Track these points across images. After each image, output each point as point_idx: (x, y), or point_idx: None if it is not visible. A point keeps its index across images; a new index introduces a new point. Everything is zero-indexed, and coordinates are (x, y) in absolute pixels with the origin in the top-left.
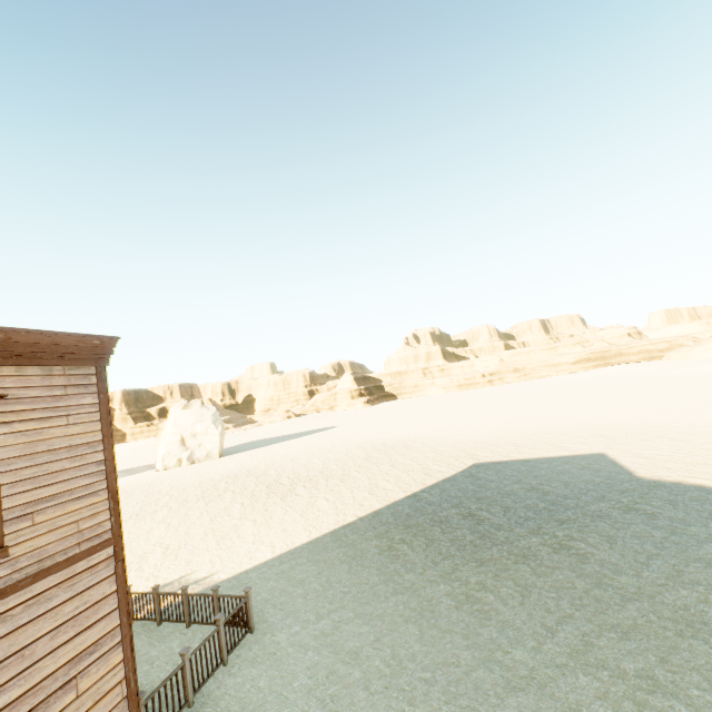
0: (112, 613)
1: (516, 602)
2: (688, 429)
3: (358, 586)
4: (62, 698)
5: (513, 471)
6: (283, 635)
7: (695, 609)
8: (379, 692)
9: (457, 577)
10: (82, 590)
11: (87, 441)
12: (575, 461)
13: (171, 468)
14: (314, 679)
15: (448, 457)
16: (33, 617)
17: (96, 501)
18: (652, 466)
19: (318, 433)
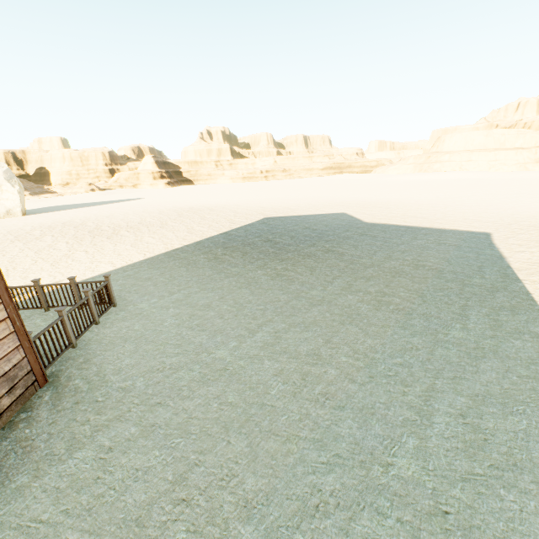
0: None
1: (308, 274)
2: (387, 203)
3: (198, 277)
4: None
5: (292, 221)
6: (144, 305)
7: (399, 268)
8: (231, 318)
9: (269, 267)
10: None
11: None
12: (329, 216)
13: None
14: (180, 320)
15: (245, 215)
16: None
17: None
18: (372, 218)
19: (127, 201)
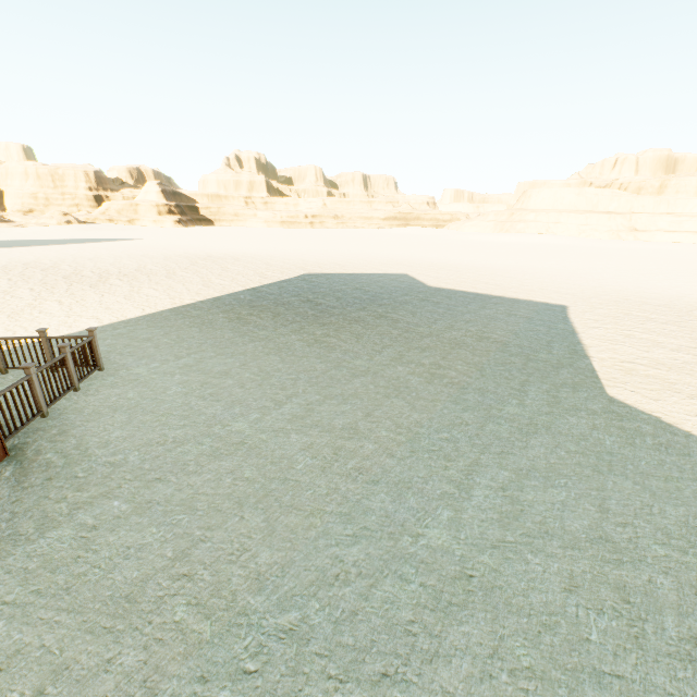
0: None
1: (353, 341)
2: (458, 266)
3: (214, 340)
4: None
5: (340, 279)
6: (141, 370)
7: (460, 339)
8: (255, 388)
9: (306, 332)
10: None
11: None
12: (387, 276)
13: None
14: (188, 388)
15: (281, 268)
16: None
17: None
18: (437, 282)
19: (120, 241)
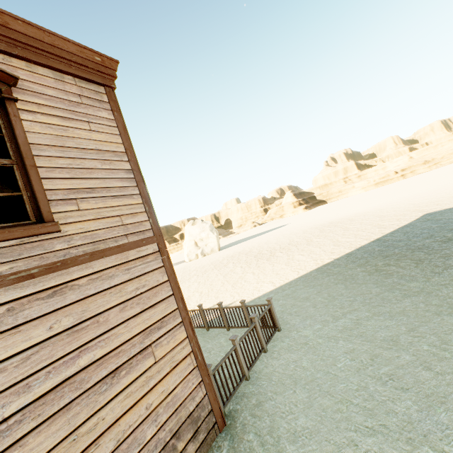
0: (169, 298)
1: None
2: None
3: (362, 296)
4: (143, 361)
5: None
6: (307, 331)
7: None
8: (449, 372)
9: None
10: (138, 275)
11: (111, 149)
12: None
13: (193, 260)
14: (357, 361)
15: (395, 216)
16: (99, 291)
17: (132, 203)
18: None
19: (277, 229)
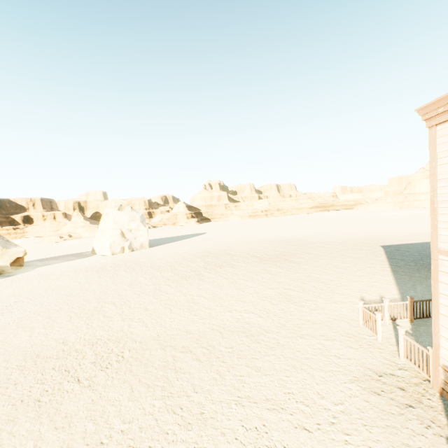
0: None
1: None
2: None
3: None
4: None
5: (416, 248)
6: None
7: None
8: None
9: None
10: None
11: None
12: None
13: (118, 254)
14: None
15: (354, 244)
16: None
17: None
18: None
19: (201, 235)
